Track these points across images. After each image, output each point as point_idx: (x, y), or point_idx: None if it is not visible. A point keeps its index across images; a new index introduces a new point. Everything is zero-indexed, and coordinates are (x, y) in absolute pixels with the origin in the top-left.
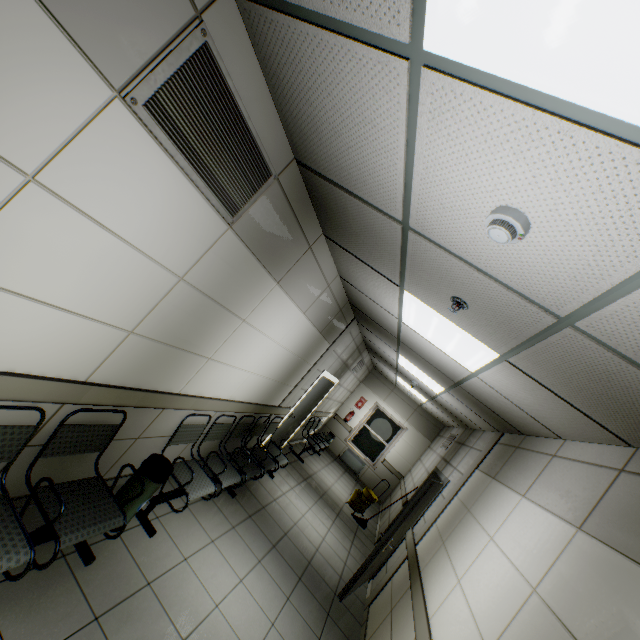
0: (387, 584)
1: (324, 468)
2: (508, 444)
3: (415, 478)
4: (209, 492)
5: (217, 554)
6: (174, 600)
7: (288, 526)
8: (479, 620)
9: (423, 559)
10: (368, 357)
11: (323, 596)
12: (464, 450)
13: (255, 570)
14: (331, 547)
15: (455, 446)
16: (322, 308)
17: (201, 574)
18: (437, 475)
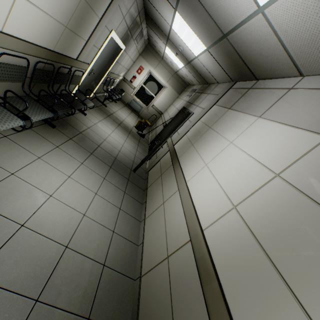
0: (157, 163)
1: (120, 110)
2: (241, 88)
3: (170, 113)
4: (16, 126)
5: (45, 165)
6: (6, 204)
7: (100, 142)
8: (225, 188)
9: (179, 152)
10: (146, 31)
11: (125, 173)
12: (203, 96)
13: (79, 169)
14: (127, 149)
15: (196, 95)
16: None
17: (32, 181)
18: (185, 111)
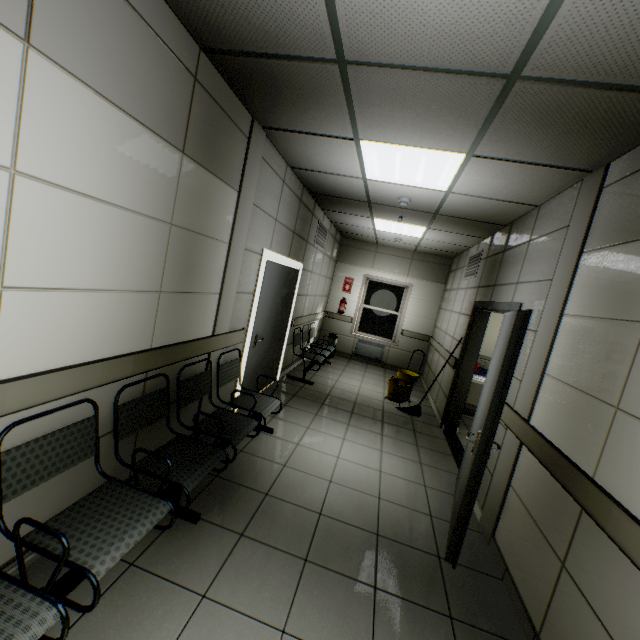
0: (508, 497)
1: (342, 375)
2: None
3: (449, 330)
4: None
5: None
6: None
7: (320, 495)
8: None
9: (574, 449)
10: (327, 220)
11: (426, 584)
12: (516, 254)
13: None
14: (396, 476)
15: (491, 262)
16: (112, 46)
17: None
18: (486, 309)
